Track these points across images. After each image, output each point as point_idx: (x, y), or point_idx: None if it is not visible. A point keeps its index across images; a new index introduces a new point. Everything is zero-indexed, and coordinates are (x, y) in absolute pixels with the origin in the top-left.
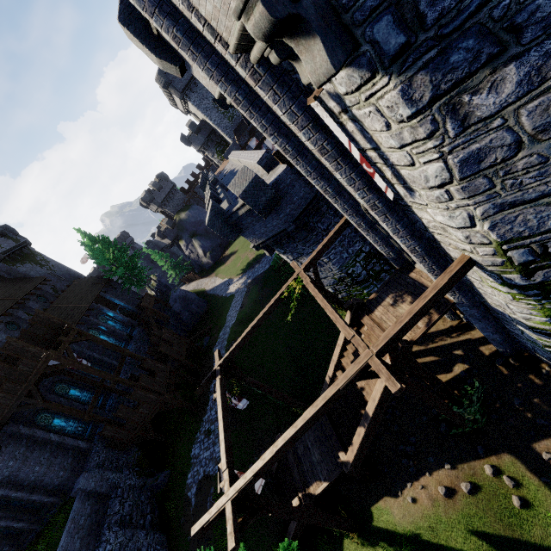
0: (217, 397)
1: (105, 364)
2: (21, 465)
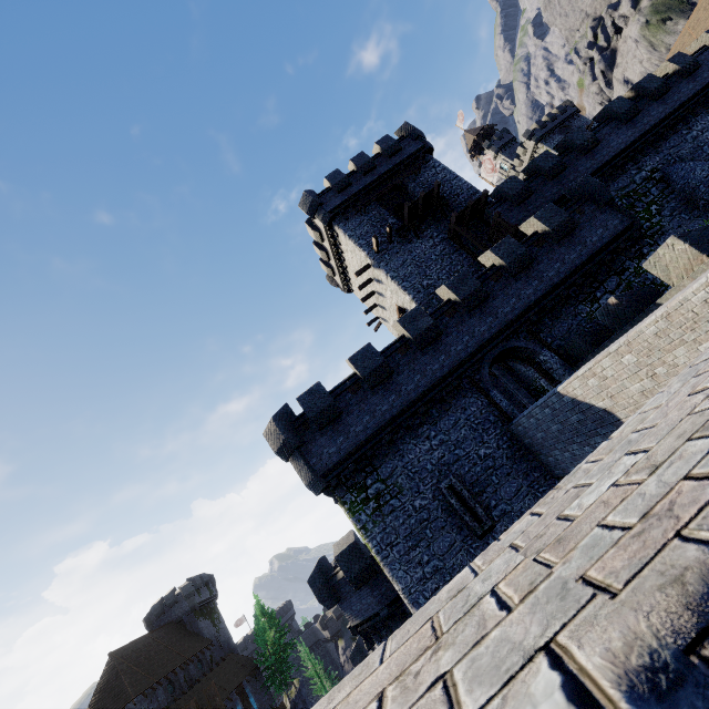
0: None
1: None
2: None
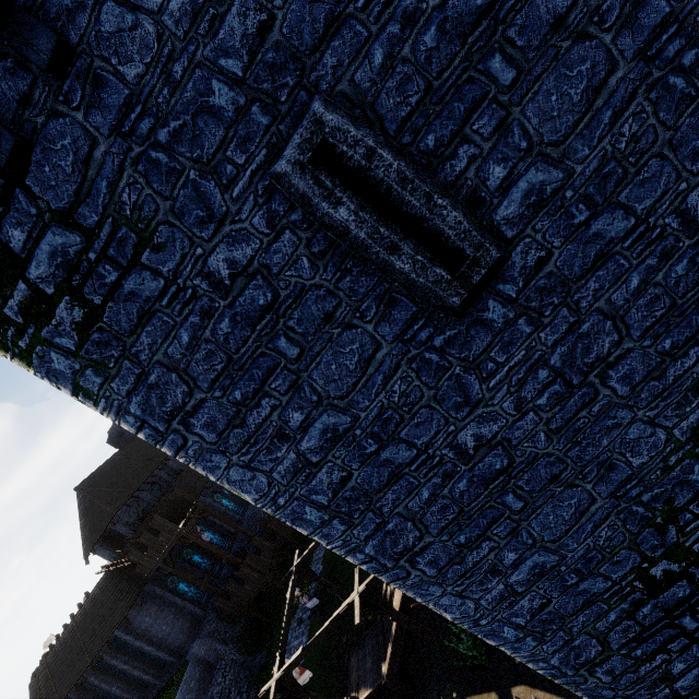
0: (287, 595)
1: (224, 531)
2: (154, 622)
